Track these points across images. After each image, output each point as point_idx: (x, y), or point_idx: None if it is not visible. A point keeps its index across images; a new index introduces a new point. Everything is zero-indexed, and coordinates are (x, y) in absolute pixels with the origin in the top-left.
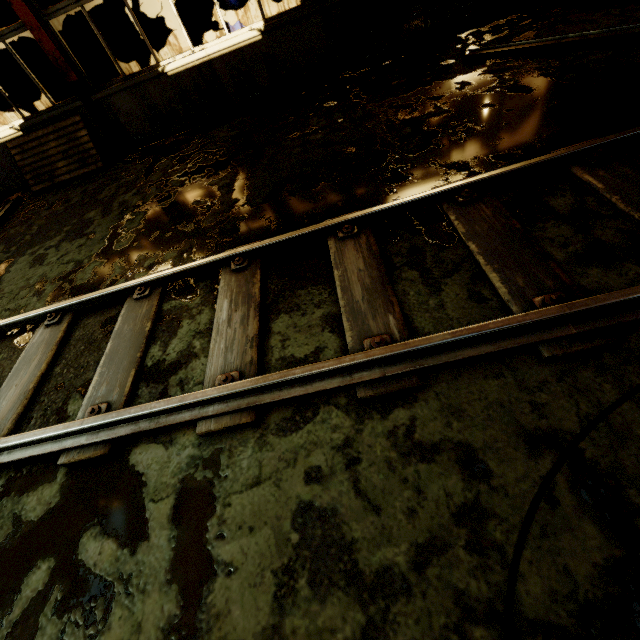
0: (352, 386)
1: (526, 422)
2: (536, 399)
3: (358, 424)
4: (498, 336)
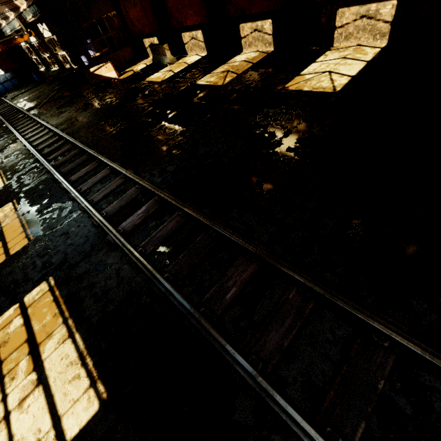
0: None
1: None
2: None
3: None
4: None
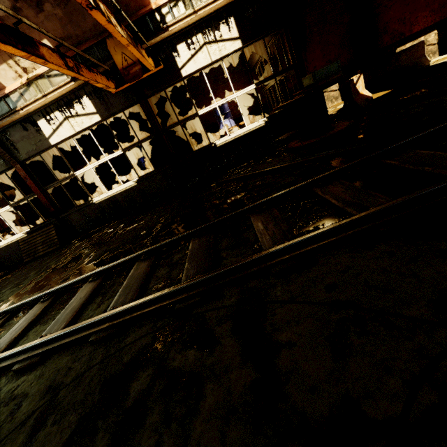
0: (16, 363)
1: (57, 379)
2: (72, 365)
3: (4, 386)
4: (81, 331)
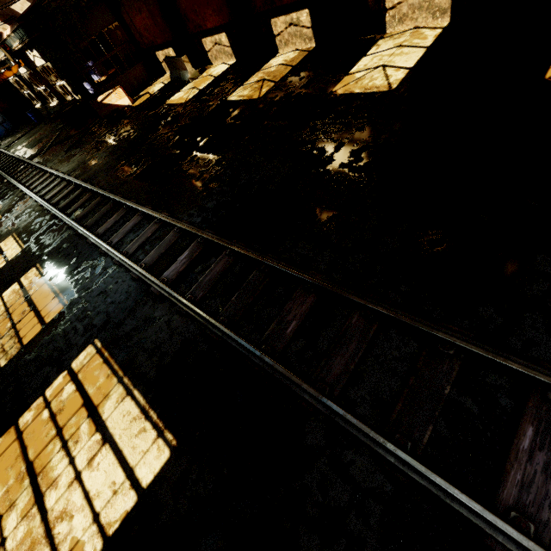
0: None
1: None
2: None
3: None
4: None
